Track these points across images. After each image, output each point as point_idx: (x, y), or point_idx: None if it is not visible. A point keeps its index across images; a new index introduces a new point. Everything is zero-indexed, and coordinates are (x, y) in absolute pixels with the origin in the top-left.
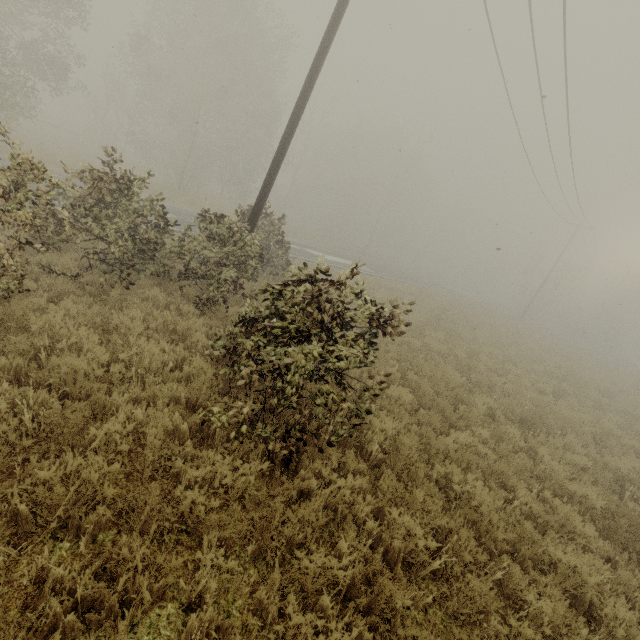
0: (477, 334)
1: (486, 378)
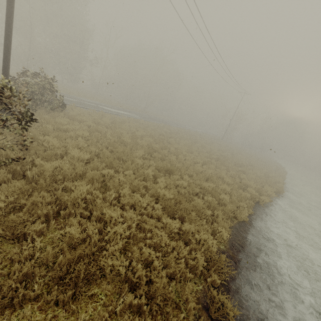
0: (181, 142)
1: (158, 154)
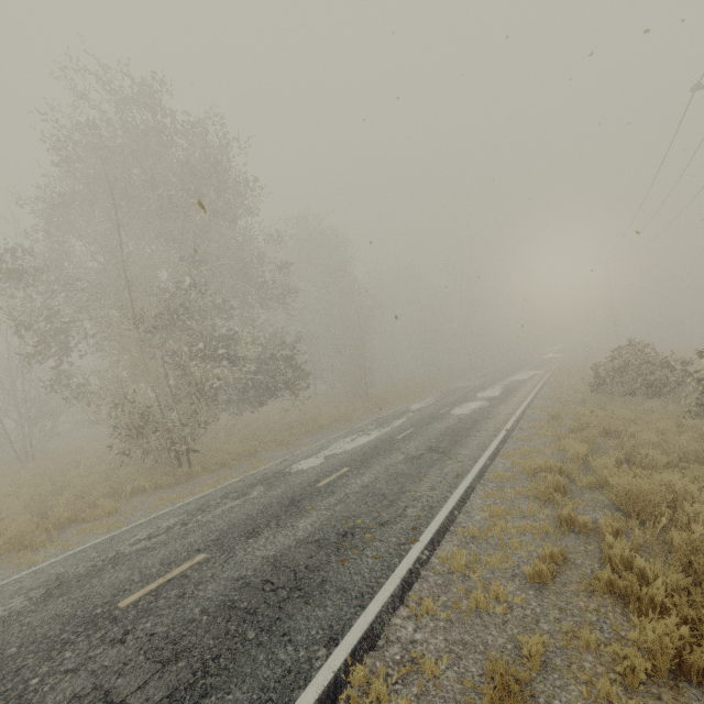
0: None
1: None
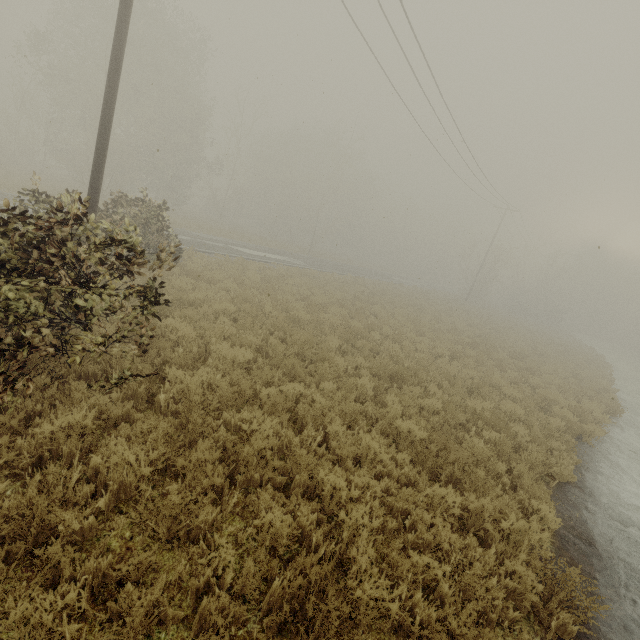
0: (396, 312)
1: (368, 342)
